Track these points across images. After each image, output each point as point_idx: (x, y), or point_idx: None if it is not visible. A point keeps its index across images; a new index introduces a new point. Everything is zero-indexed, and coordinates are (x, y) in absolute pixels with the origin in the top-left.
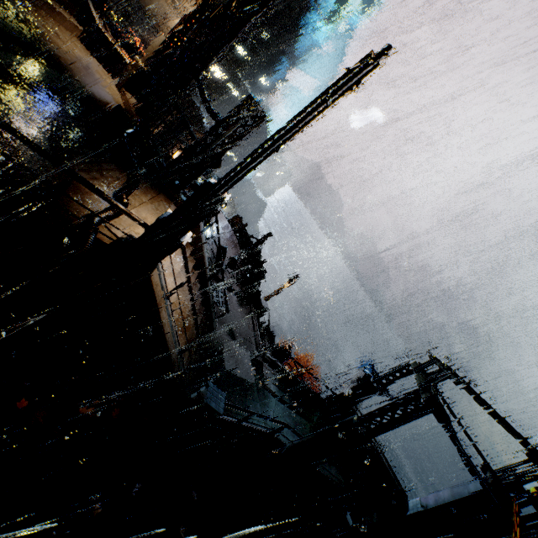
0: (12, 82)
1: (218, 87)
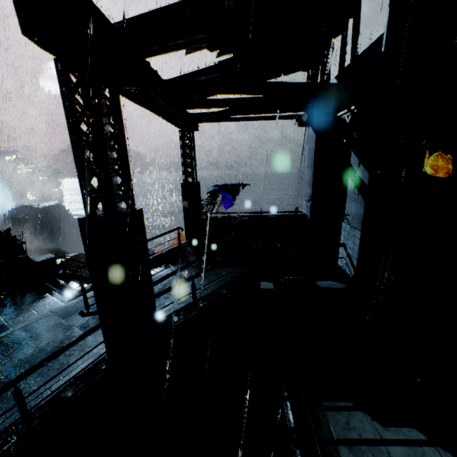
0: None
1: None
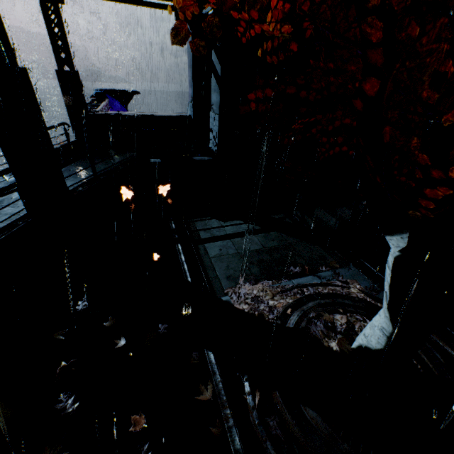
0: None
1: None
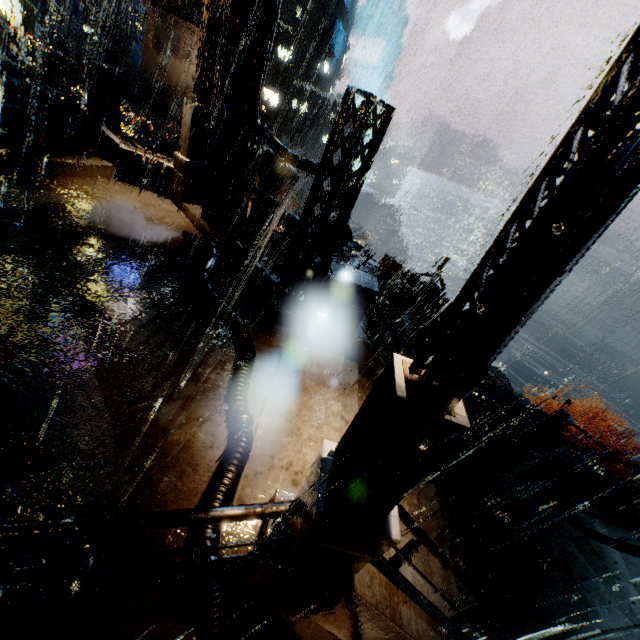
0: (32, 322)
1: (285, 112)
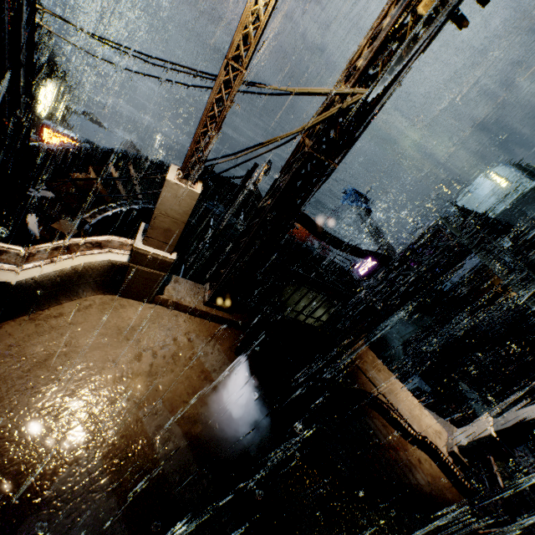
0: None
1: None
